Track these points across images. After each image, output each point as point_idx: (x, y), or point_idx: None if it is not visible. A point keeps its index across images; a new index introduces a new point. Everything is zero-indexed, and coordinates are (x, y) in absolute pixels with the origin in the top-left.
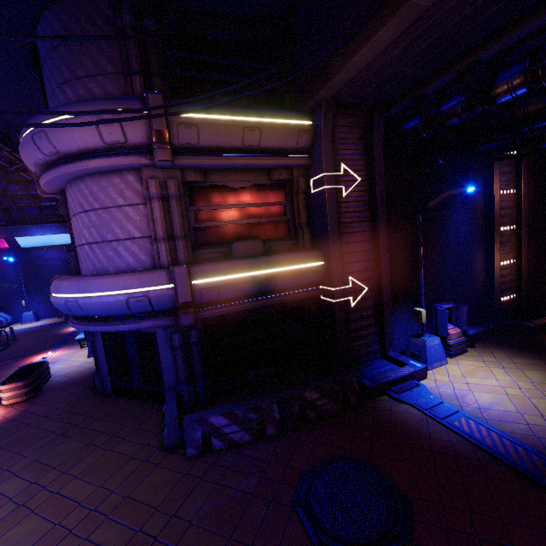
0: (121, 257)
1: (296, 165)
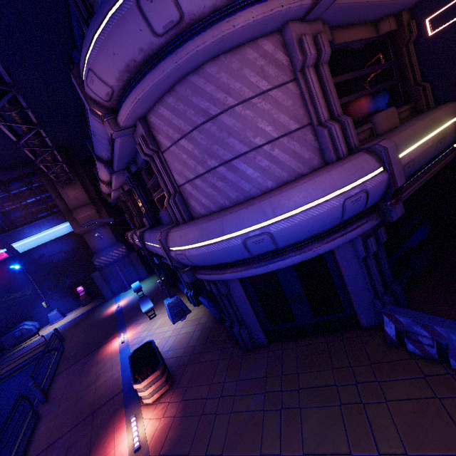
0: (279, 163)
1: (410, 3)
